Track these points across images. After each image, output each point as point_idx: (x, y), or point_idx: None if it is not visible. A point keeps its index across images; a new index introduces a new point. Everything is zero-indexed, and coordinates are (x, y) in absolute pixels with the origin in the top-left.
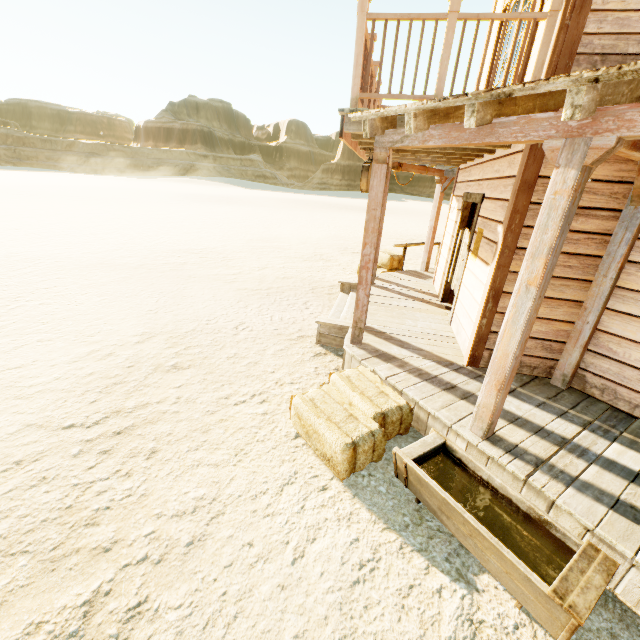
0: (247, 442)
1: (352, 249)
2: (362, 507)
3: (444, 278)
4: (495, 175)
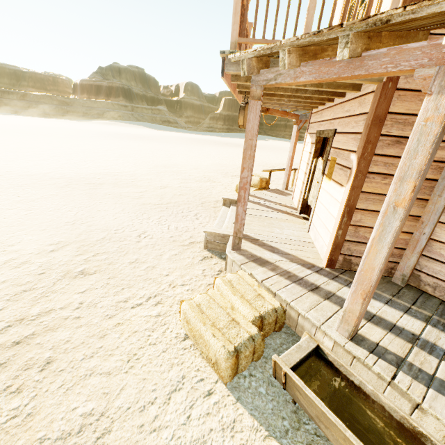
0: (140, 346)
1: (231, 173)
2: (244, 412)
3: (302, 195)
4: (346, 114)
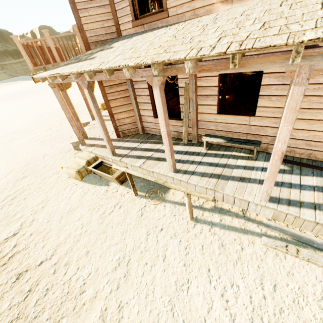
0: (54, 185)
1: None
2: (86, 184)
3: None
4: None
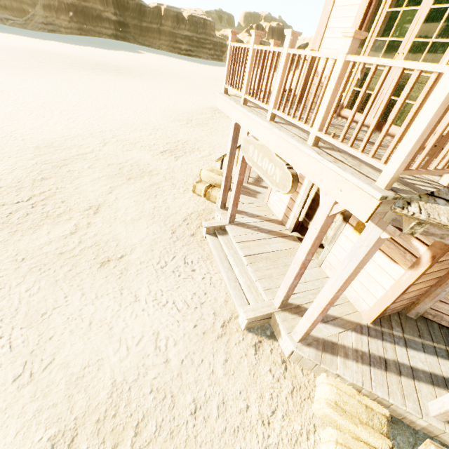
0: None
1: (156, 146)
2: None
3: (294, 215)
4: None
